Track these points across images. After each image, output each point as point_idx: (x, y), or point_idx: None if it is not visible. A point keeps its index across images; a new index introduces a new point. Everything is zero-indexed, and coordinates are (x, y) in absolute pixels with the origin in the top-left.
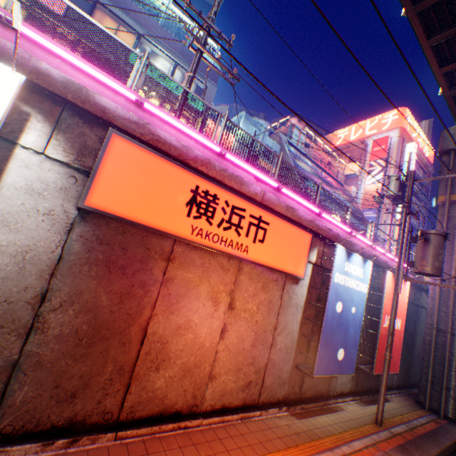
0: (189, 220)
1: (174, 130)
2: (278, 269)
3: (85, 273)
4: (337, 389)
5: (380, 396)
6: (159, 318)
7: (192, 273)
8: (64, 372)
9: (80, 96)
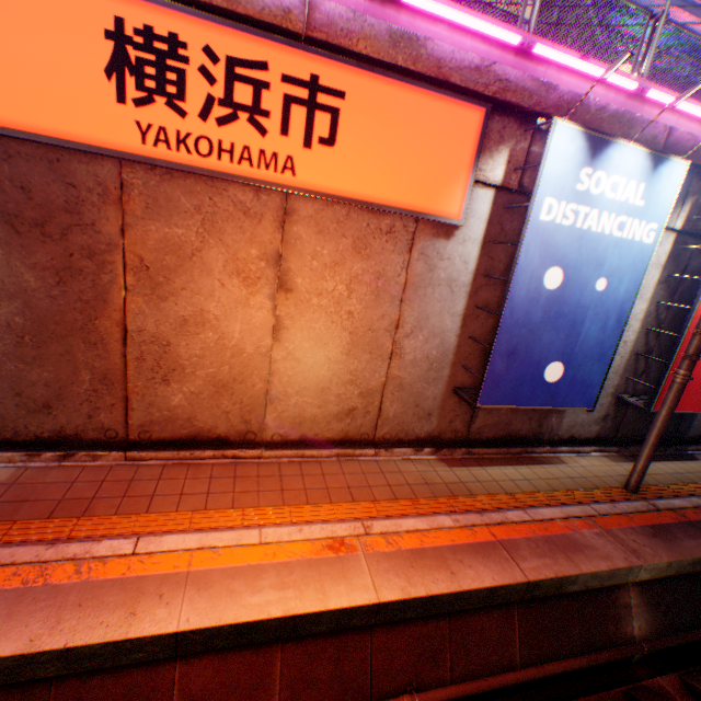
0: (127, 112)
1: None
2: (385, 207)
3: None
4: (561, 433)
5: (644, 448)
6: (143, 309)
7: (180, 229)
8: (20, 379)
9: None
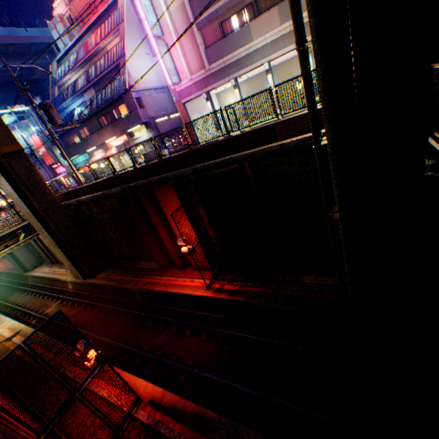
0: None
1: None
2: None
3: None
4: None
5: None
6: None
7: None
8: None
9: None
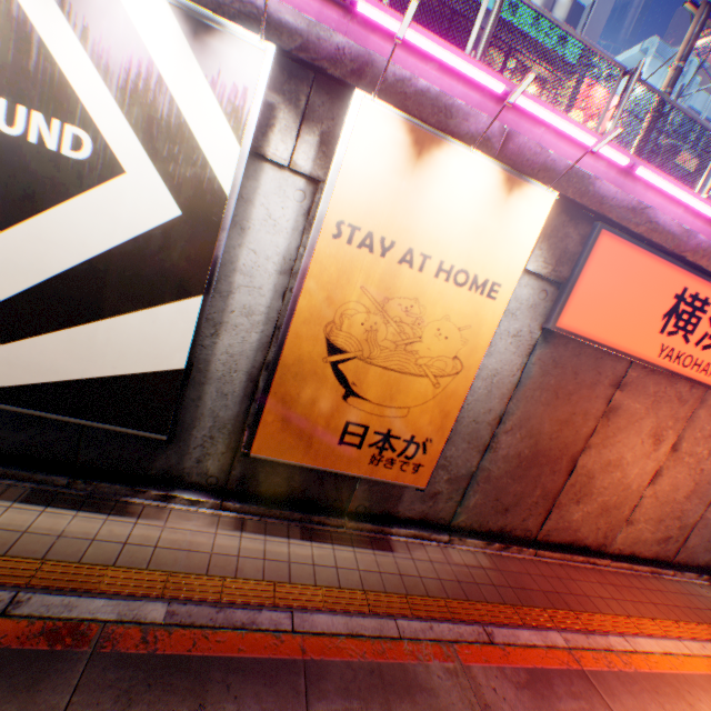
0: (658, 338)
1: (657, 197)
2: None
3: (534, 398)
4: None
5: None
6: (590, 451)
7: (637, 404)
8: (502, 489)
9: (578, 188)
